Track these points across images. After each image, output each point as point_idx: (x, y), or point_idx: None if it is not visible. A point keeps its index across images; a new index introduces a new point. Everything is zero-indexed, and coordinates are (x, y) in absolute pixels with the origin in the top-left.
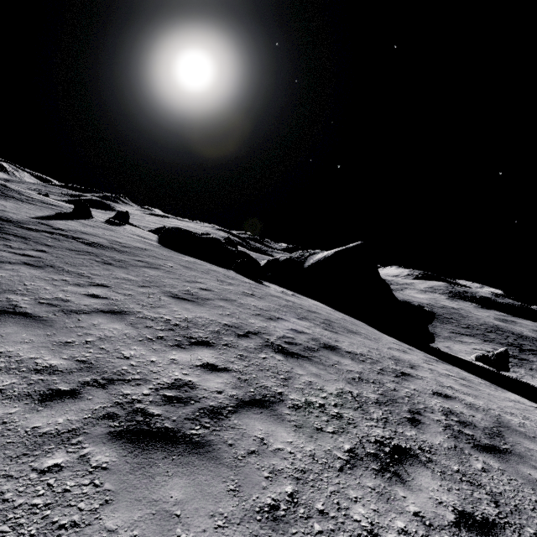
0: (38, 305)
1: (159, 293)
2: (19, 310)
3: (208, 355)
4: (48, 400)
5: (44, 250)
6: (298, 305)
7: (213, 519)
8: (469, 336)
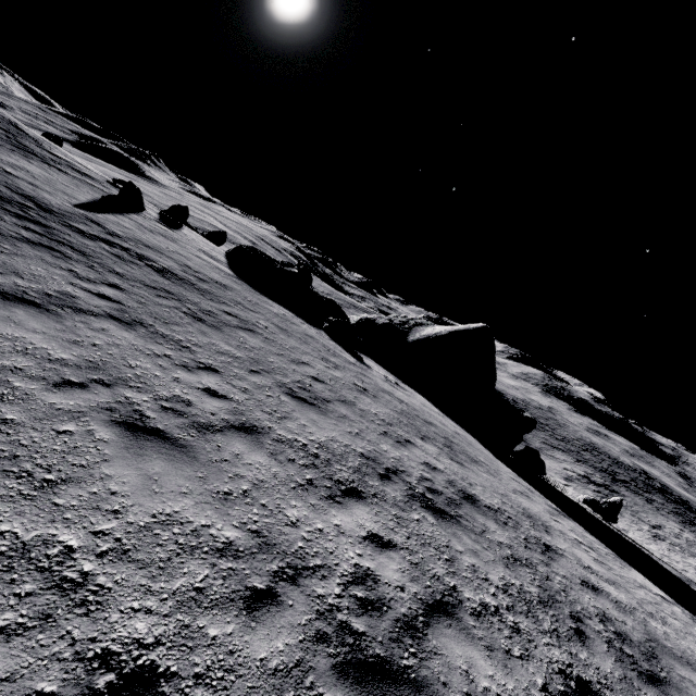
0: (164, 414)
1: (274, 386)
2: (149, 423)
3: (366, 516)
4: (253, 609)
5: (118, 285)
6: (413, 411)
7: None
8: (562, 452)
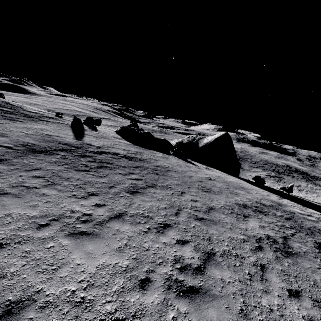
0: (197, 212)
1: (197, 190)
2: (199, 216)
3: (253, 221)
4: (261, 250)
5: (131, 172)
6: (225, 179)
7: (319, 269)
8: (257, 168)
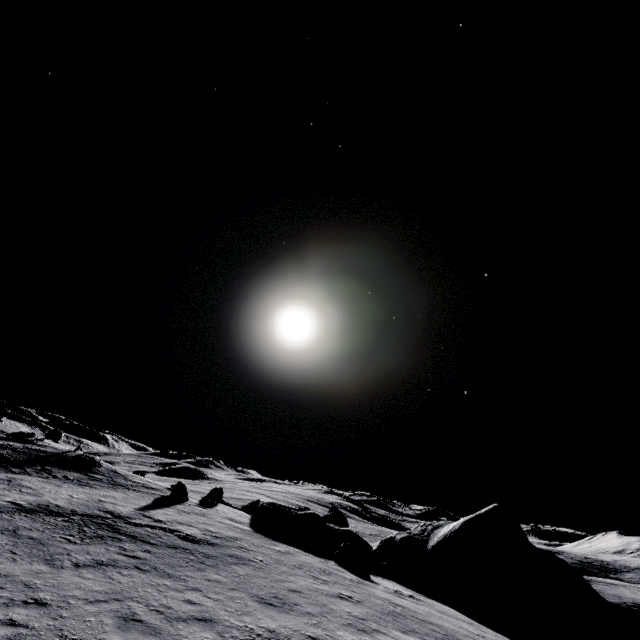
0: (149, 612)
1: (246, 596)
2: (137, 616)
3: None
4: None
5: (148, 549)
6: (409, 612)
7: None
8: None
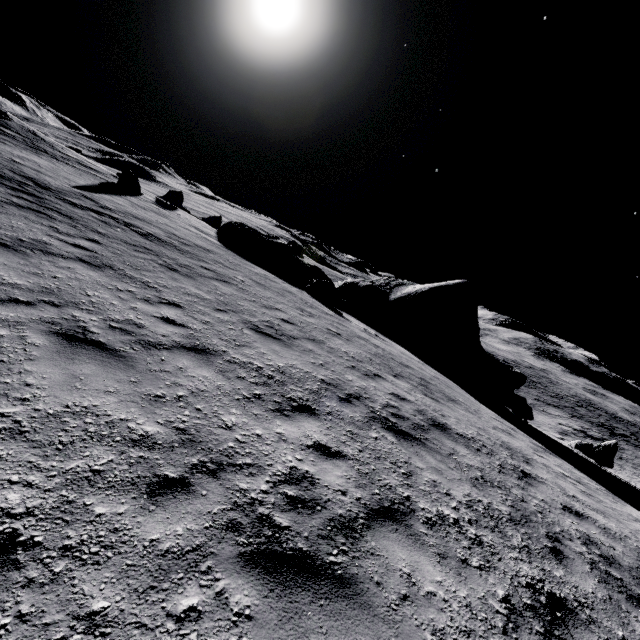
0: (110, 331)
1: (238, 322)
2: (91, 336)
3: (316, 429)
4: (157, 494)
5: (96, 240)
6: (389, 355)
7: None
8: (556, 408)
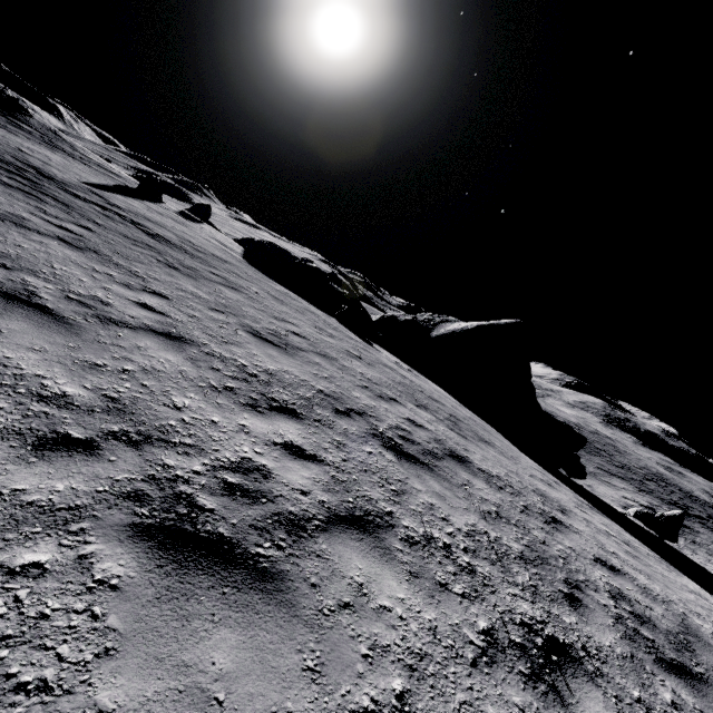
0: (64, 300)
1: (235, 324)
2: (37, 300)
3: (293, 430)
4: (47, 449)
5: (89, 227)
6: (417, 387)
7: None
8: (621, 479)
